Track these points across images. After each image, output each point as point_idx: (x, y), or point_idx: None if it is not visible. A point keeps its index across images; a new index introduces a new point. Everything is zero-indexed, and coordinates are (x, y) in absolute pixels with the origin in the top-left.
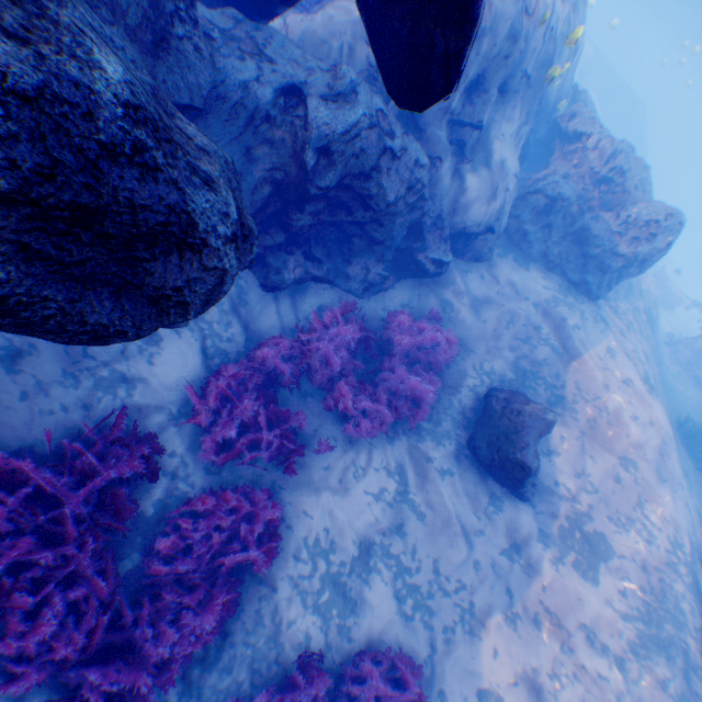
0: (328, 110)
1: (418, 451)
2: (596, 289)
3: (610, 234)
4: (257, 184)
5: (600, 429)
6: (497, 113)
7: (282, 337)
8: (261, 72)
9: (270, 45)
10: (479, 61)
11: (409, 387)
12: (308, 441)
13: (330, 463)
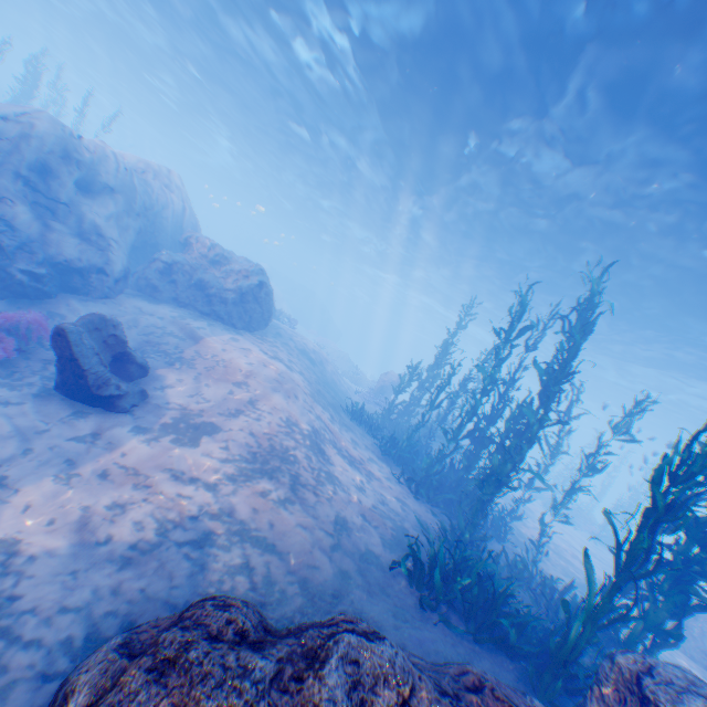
0: None
1: None
2: (227, 316)
3: (219, 278)
4: None
5: (218, 369)
6: (88, 201)
7: None
8: None
9: None
10: (37, 152)
11: None
12: None
13: None
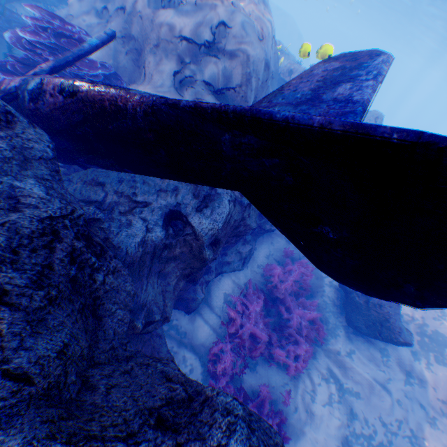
0: (208, 218)
1: (329, 350)
2: None
3: None
4: (174, 285)
5: None
6: None
7: (218, 338)
8: (147, 221)
9: (136, 188)
10: (254, 93)
11: (307, 317)
12: (276, 400)
13: (296, 404)
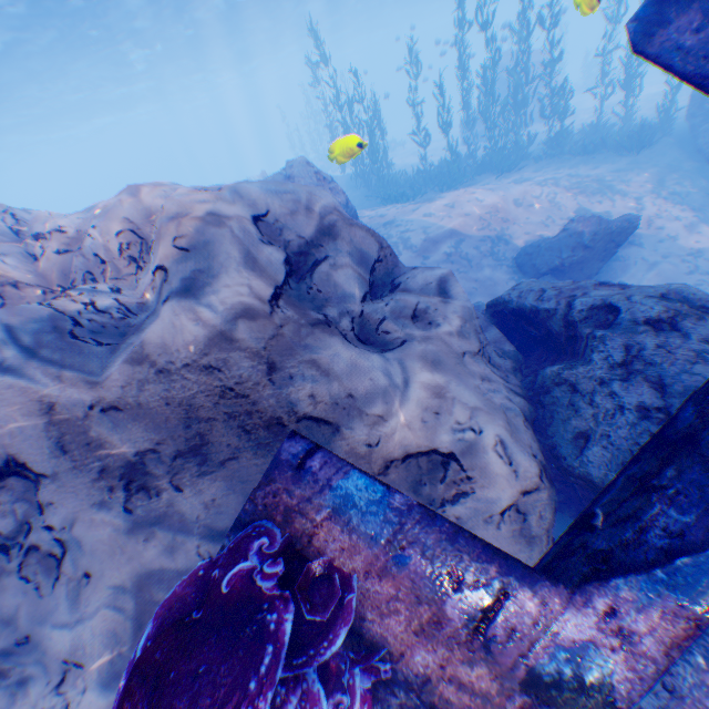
0: None
1: None
2: None
3: None
4: None
5: (503, 215)
6: None
7: None
8: None
9: None
10: None
11: None
12: None
13: None
